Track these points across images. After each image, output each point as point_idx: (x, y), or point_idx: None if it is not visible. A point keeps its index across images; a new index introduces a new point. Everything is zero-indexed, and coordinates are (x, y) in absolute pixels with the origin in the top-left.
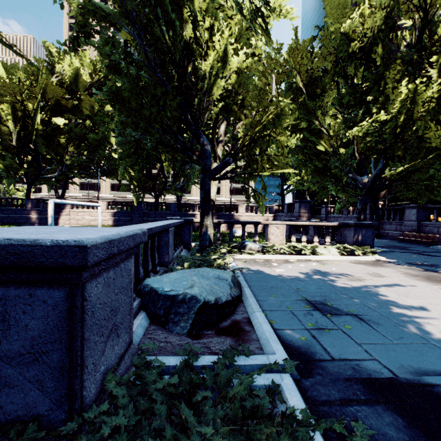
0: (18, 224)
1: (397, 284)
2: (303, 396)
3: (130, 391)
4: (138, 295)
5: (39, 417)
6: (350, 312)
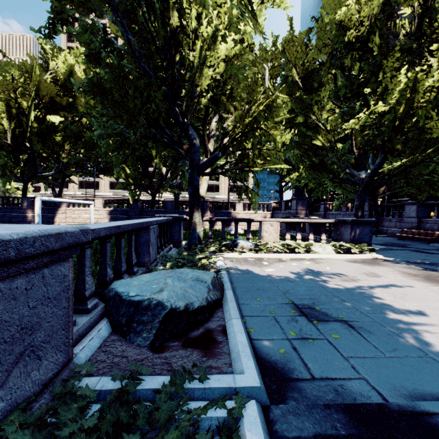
0: (14, 222)
1: (394, 284)
2: (270, 430)
3: (36, 434)
4: (102, 300)
5: None
6: (339, 318)
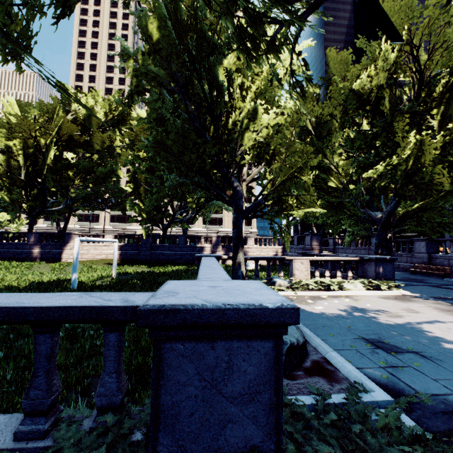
0: (18, 259)
1: (435, 319)
2: None
3: (295, 426)
4: None
5: (254, 448)
6: (409, 349)
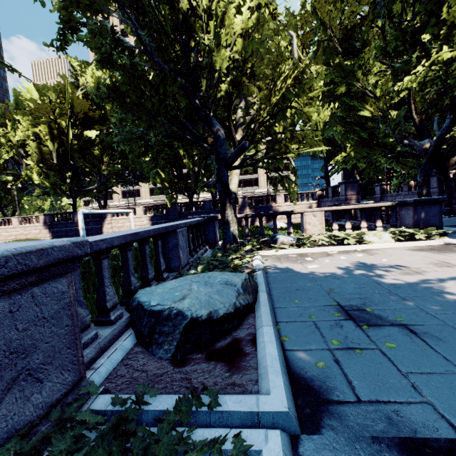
0: (69, 236)
1: None
2: None
3: None
4: (128, 310)
5: None
6: (397, 321)
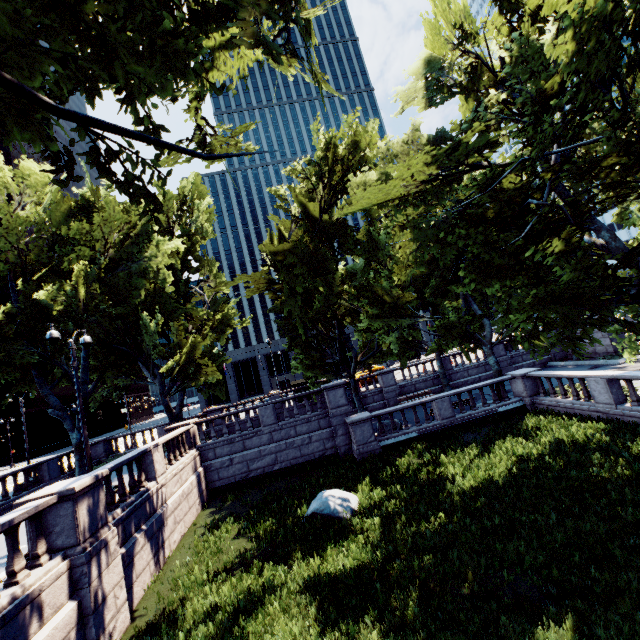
0: None
1: None
2: None
3: None
4: None
5: None
6: None
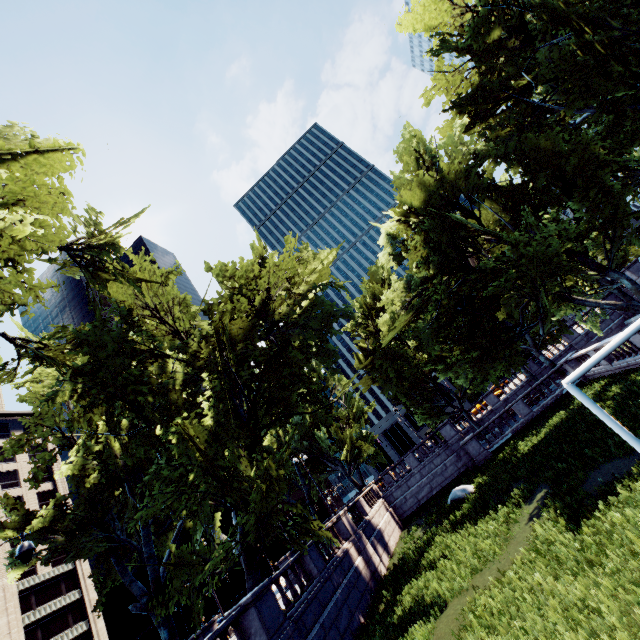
0: None
1: None
2: None
3: None
4: None
5: None
6: None
